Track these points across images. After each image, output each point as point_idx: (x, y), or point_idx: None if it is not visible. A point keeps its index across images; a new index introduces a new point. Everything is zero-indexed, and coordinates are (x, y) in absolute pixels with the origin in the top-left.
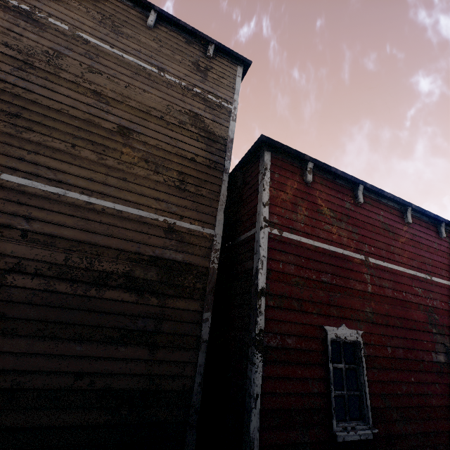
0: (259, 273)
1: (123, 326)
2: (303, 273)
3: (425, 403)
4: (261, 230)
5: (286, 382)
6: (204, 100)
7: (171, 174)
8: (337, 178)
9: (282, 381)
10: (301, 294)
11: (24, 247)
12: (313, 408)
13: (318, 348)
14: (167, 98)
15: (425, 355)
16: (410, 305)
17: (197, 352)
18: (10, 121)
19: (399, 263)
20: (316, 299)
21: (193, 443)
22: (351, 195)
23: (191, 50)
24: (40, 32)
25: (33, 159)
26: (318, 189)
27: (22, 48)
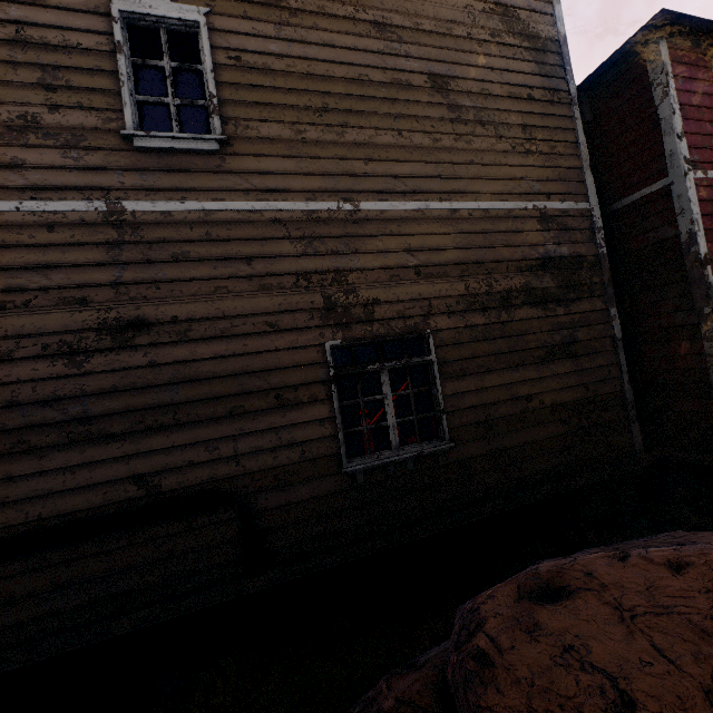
0: (697, 237)
1: (544, 344)
2: None
3: None
4: (685, 177)
5: None
6: None
7: (516, 134)
8: None
9: None
10: None
11: (426, 286)
12: None
13: None
14: None
15: None
16: None
17: (615, 353)
18: (324, 122)
19: None
20: None
21: (638, 433)
22: None
23: None
24: None
25: (374, 170)
26: None
27: None
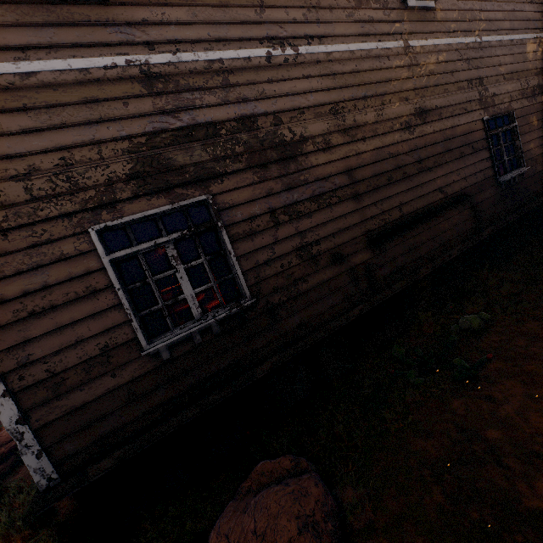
0: None
1: None
2: None
3: None
4: None
5: None
6: None
7: None
8: None
9: None
10: None
11: (508, 85)
12: None
13: None
14: None
15: None
16: None
17: None
18: None
19: None
20: None
21: None
22: None
23: None
24: None
25: (483, 17)
26: None
27: None
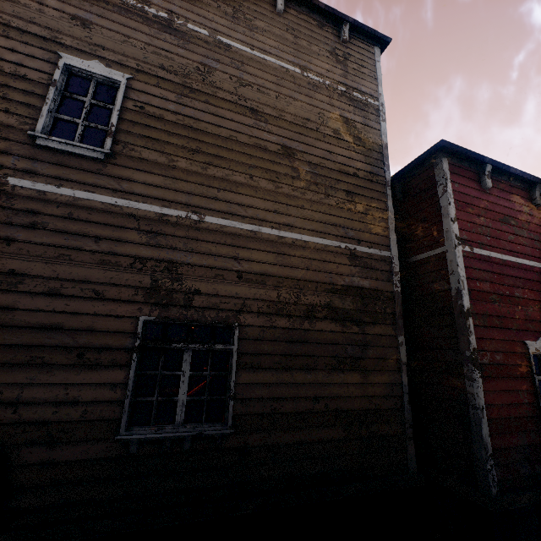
0: (462, 293)
1: (337, 354)
2: (497, 289)
3: None
4: (455, 249)
5: (501, 394)
6: (351, 99)
7: (340, 195)
8: (512, 179)
9: (498, 394)
10: (500, 312)
11: (244, 288)
12: (527, 416)
13: (522, 362)
14: (316, 104)
15: None
16: None
17: (399, 374)
18: (194, 158)
19: None
20: (513, 315)
21: (413, 452)
22: (527, 198)
23: (325, 36)
24: (185, 45)
25: (223, 197)
26: (496, 195)
27: (177, 69)
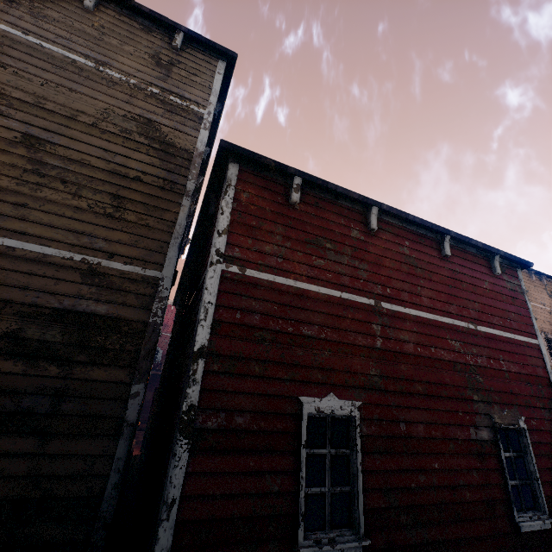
0: (200, 325)
1: None
2: (273, 324)
3: (454, 499)
4: (210, 267)
5: (228, 478)
6: (164, 102)
7: (101, 198)
8: (342, 199)
9: (221, 478)
10: (267, 354)
11: None
12: (270, 515)
13: (286, 428)
14: (106, 99)
15: (459, 431)
16: (441, 364)
17: (117, 440)
18: None
19: (428, 308)
20: (290, 359)
21: None
22: (361, 221)
23: (150, 40)
24: None
25: None
26: (310, 213)
27: None
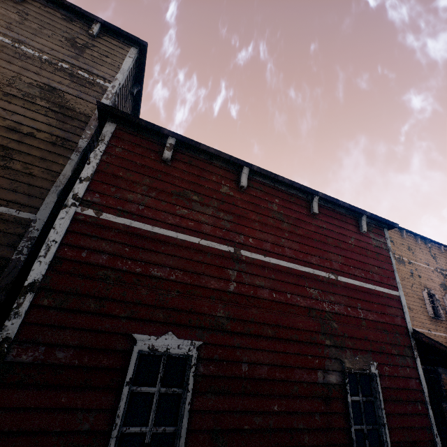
0: (38, 261)
1: None
2: (121, 264)
3: (291, 442)
4: (63, 209)
5: (31, 415)
6: (72, 75)
7: None
8: (216, 159)
9: (23, 414)
10: (108, 292)
11: None
12: None
13: (112, 364)
14: (15, 69)
15: (306, 374)
16: (295, 309)
17: None
18: None
19: (289, 258)
20: (132, 298)
21: None
22: (233, 179)
23: (69, 27)
24: None
25: None
26: (181, 169)
27: None
